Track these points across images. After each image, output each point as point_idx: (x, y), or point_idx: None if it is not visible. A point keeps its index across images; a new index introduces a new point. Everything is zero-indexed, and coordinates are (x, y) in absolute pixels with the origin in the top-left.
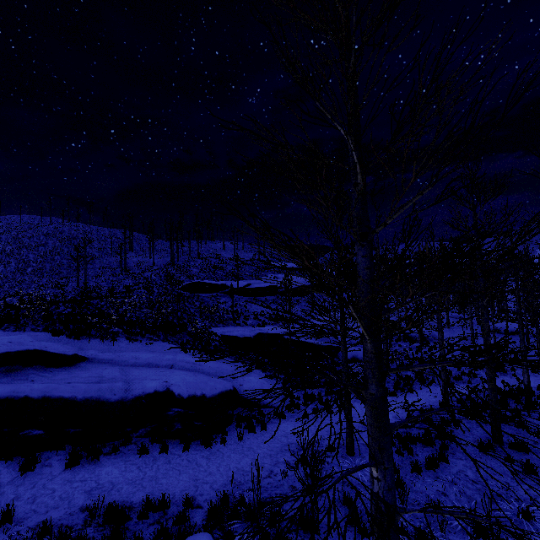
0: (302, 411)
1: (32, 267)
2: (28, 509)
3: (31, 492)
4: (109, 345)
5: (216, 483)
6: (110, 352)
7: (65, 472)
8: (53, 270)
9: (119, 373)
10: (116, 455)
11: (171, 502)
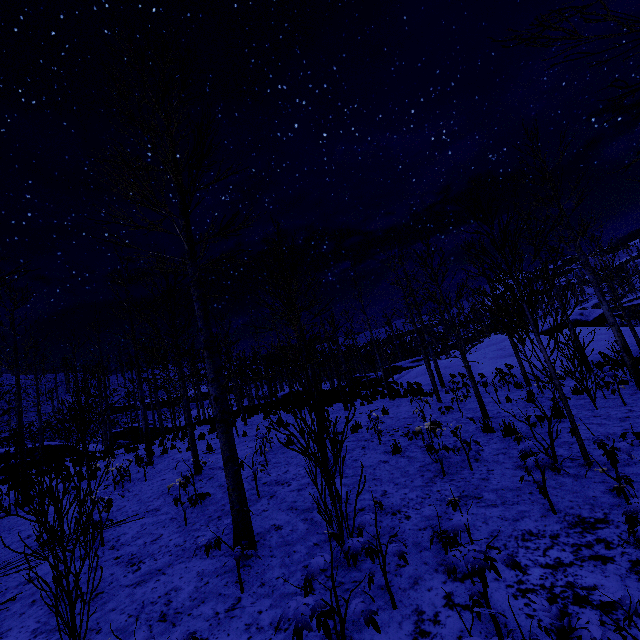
0: None
1: None
2: None
3: None
4: None
5: None
6: None
7: None
8: None
9: None
10: None
11: None
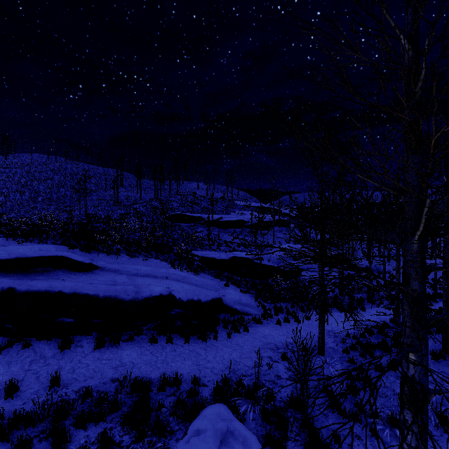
0: (274, 319)
1: (42, 197)
2: (70, 377)
3: (70, 365)
4: (113, 259)
5: (215, 368)
6: (115, 264)
7: (94, 352)
8: (59, 200)
9: (128, 279)
10: (131, 342)
11: (182, 380)
